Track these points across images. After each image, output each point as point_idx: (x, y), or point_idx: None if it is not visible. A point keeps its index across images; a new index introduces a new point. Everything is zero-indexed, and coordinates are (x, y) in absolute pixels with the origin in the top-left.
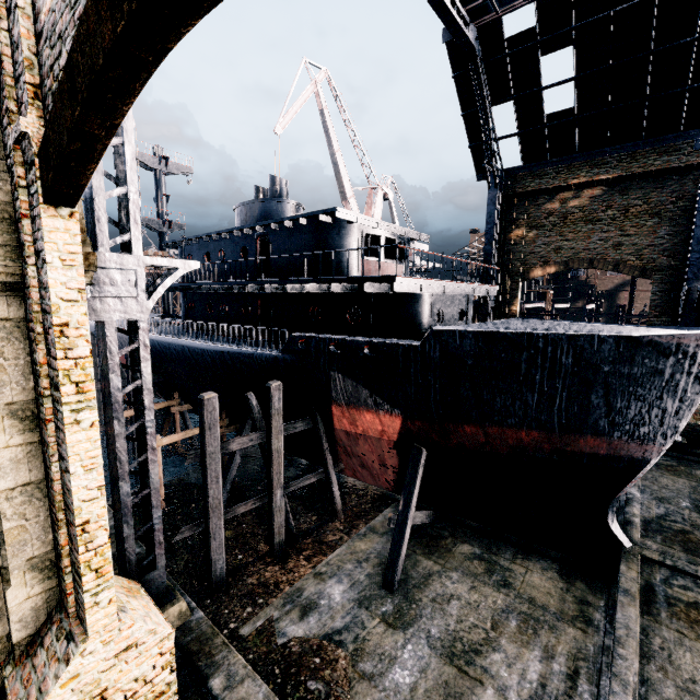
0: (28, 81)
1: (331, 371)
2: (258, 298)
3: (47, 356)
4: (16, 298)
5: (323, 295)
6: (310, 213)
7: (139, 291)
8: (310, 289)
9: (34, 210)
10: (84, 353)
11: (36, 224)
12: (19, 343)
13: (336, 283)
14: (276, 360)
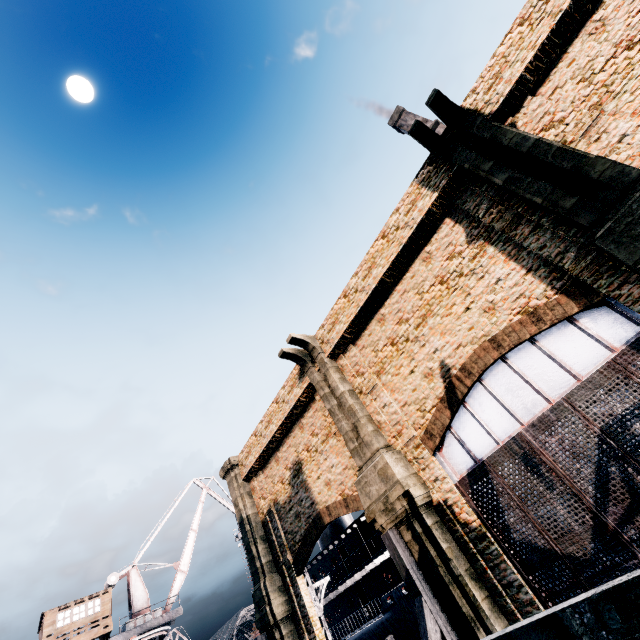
0: (285, 545)
1: (412, 608)
2: (354, 588)
3: (308, 635)
4: (291, 620)
5: (385, 562)
6: (356, 520)
7: (316, 601)
8: (376, 562)
9: (293, 581)
10: (319, 626)
11: (295, 585)
12: (296, 639)
13: (385, 551)
14: (382, 622)
